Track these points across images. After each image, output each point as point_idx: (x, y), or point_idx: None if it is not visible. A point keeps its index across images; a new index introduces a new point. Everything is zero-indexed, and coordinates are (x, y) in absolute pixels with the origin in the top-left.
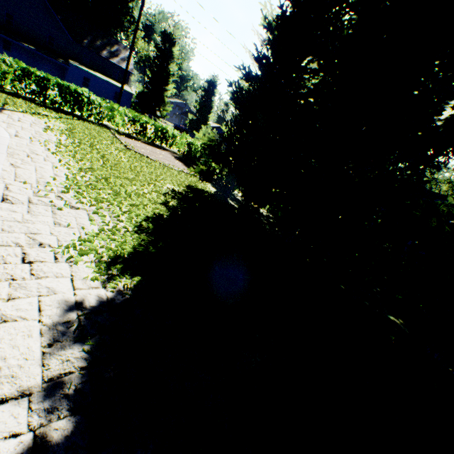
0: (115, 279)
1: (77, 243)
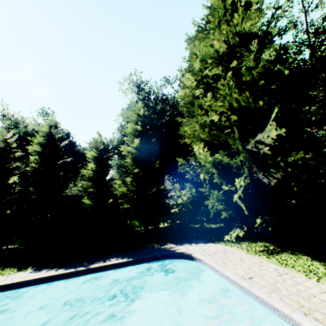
0: (28, 269)
1: (3, 276)
